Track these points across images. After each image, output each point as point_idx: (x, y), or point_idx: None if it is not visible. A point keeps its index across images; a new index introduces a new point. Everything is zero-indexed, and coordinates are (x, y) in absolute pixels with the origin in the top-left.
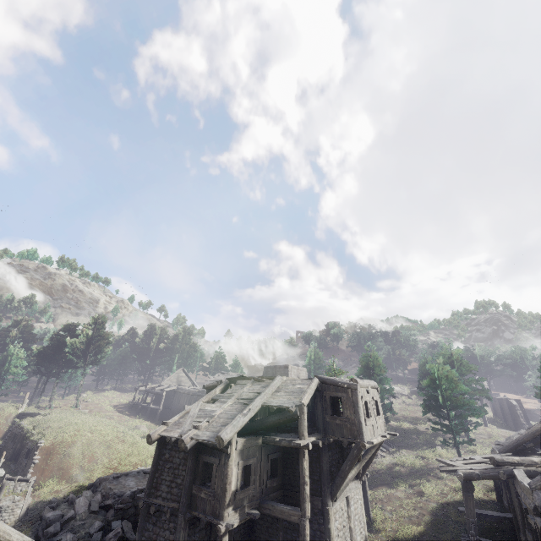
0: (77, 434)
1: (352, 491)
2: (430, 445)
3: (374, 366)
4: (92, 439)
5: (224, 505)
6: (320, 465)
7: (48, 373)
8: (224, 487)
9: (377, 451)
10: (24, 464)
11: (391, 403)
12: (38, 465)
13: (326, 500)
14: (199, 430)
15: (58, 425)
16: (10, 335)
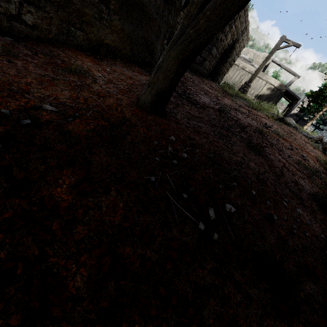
0: None
1: None
2: None
3: None
4: None
5: None
6: None
7: None
8: None
9: None
10: None
11: None
12: None
13: None
14: None
15: None
16: None
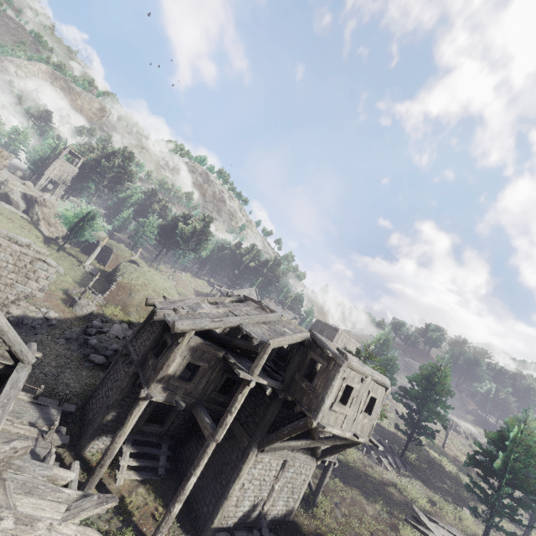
0: (144, 286)
1: (296, 460)
2: (460, 502)
3: (435, 381)
4: (152, 295)
5: (154, 379)
6: (266, 412)
7: (164, 244)
8: (162, 365)
9: (348, 448)
10: (108, 288)
11: (435, 431)
12: (113, 292)
13: (253, 444)
14: (176, 314)
15: (137, 275)
16: (152, 207)
